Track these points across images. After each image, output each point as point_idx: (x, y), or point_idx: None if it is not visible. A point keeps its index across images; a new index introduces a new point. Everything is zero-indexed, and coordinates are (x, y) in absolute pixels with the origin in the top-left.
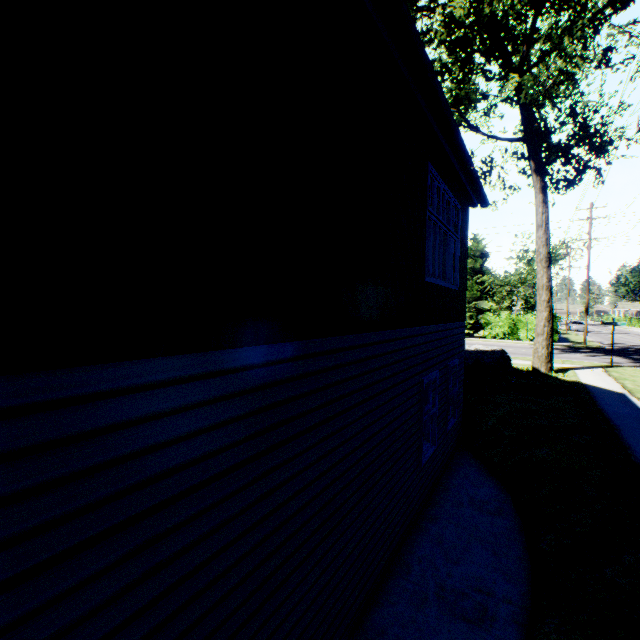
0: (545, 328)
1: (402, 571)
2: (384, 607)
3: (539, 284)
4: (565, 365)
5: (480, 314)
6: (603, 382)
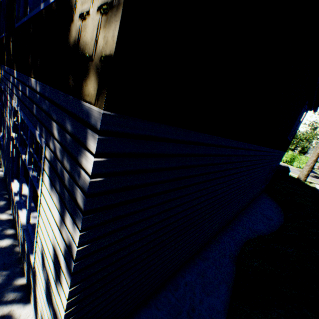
0: (311, 164)
1: (251, 207)
2: (248, 211)
3: (318, 145)
4: (311, 181)
5: None
6: None
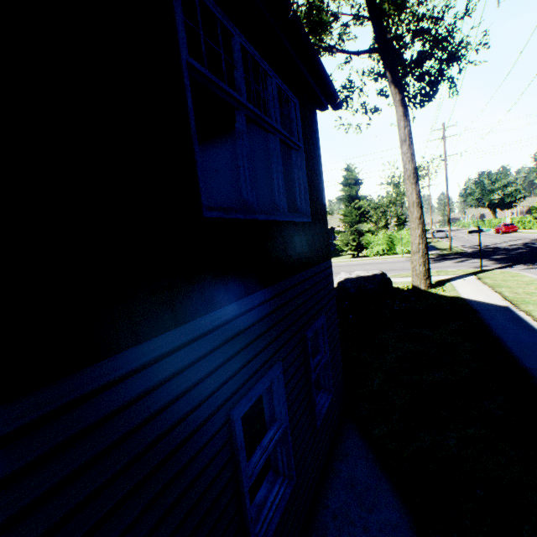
0: (420, 245)
1: None
2: None
3: (410, 201)
4: (441, 277)
5: (361, 236)
6: (482, 294)
